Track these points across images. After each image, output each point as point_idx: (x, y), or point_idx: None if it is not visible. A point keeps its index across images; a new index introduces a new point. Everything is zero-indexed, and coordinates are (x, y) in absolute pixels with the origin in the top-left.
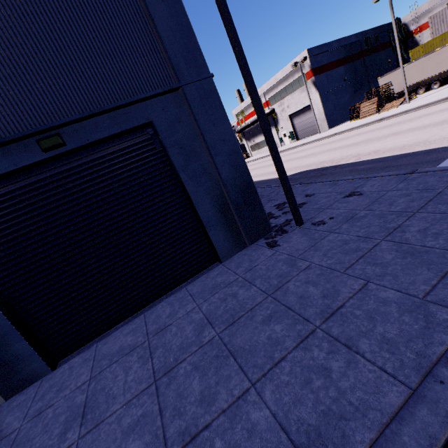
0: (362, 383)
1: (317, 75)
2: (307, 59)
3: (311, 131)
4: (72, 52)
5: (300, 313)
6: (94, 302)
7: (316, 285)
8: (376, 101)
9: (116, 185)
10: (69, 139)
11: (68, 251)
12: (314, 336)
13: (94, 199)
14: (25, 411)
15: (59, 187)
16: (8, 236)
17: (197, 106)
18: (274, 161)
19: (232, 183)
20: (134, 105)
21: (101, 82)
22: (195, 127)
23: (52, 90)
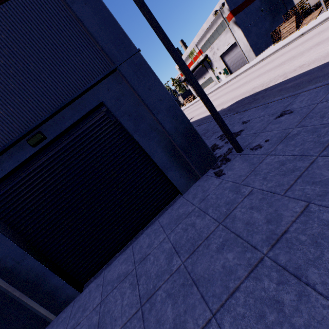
0: (316, 321)
1: (236, 15)
2: (225, 5)
3: (241, 64)
4: (32, 68)
5: (248, 241)
6: (97, 242)
7: (259, 211)
8: (294, 20)
9: (90, 156)
10: (48, 133)
11: (70, 210)
12: (263, 265)
13: (77, 170)
14: (65, 326)
15: (52, 168)
16: (28, 209)
17: (132, 79)
18: (206, 105)
19: (175, 131)
20: (86, 93)
21: (58, 84)
22: (136, 95)
23: (27, 101)
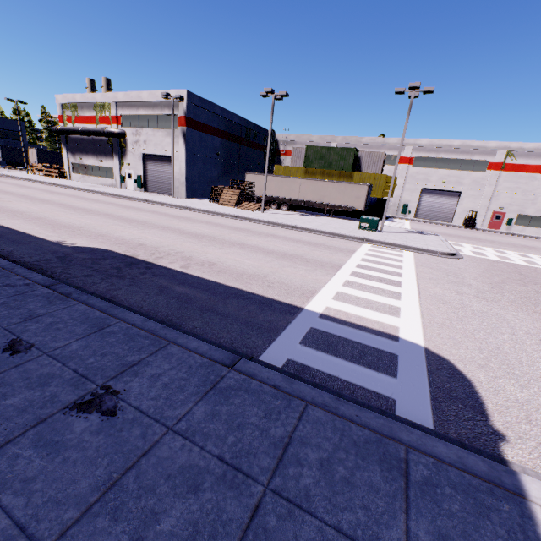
0: None
1: (191, 128)
2: (185, 102)
3: (165, 189)
4: None
5: None
6: None
7: None
8: (238, 194)
9: None
10: None
11: None
12: None
13: None
14: None
15: None
16: None
17: None
18: None
19: None
20: None
21: None
22: None
23: None
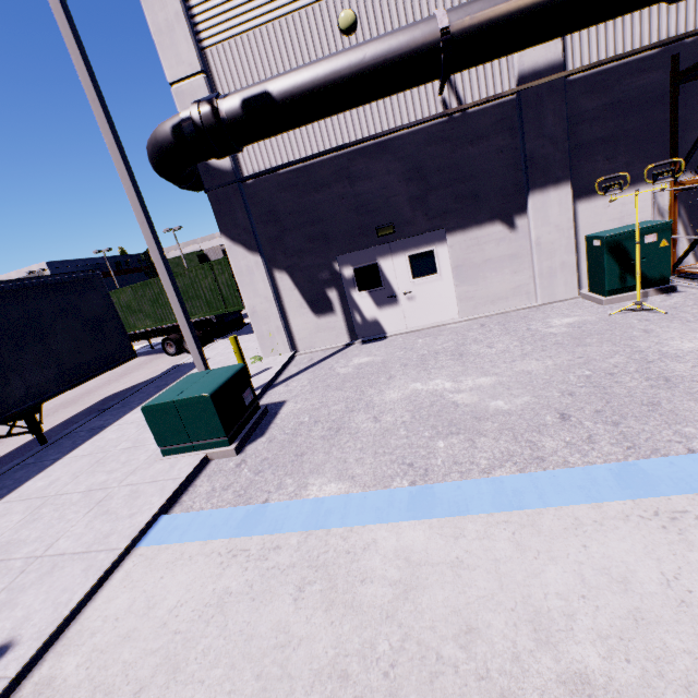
0: None
1: None
2: (48, 270)
3: None
4: None
5: None
6: None
7: None
8: None
9: None
10: None
11: None
12: None
13: None
14: None
15: None
16: None
17: None
18: None
19: None
20: None
21: None
22: None
23: None
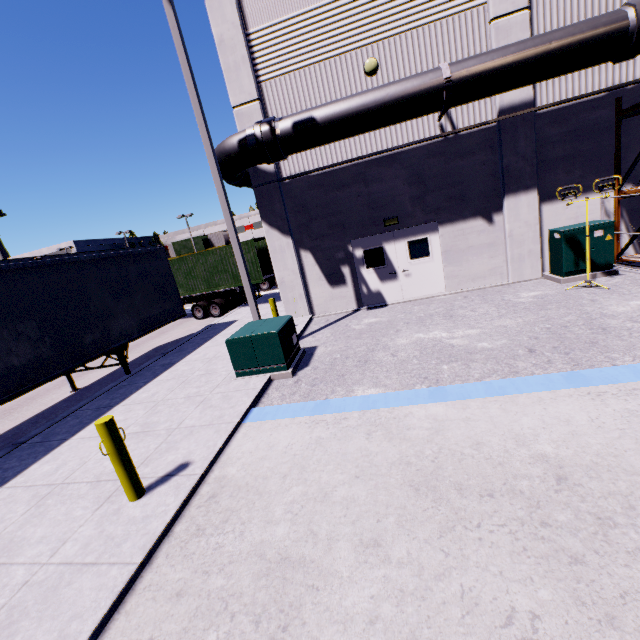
0: None
1: None
2: (75, 248)
3: None
4: None
5: None
6: None
7: None
8: None
9: None
10: None
11: None
12: None
13: None
14: None
15: None
16: None
17: None
18: None
19: None
20: None
21: None
22: None
23: None
